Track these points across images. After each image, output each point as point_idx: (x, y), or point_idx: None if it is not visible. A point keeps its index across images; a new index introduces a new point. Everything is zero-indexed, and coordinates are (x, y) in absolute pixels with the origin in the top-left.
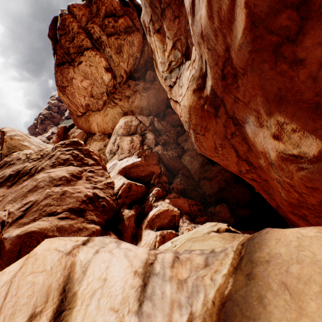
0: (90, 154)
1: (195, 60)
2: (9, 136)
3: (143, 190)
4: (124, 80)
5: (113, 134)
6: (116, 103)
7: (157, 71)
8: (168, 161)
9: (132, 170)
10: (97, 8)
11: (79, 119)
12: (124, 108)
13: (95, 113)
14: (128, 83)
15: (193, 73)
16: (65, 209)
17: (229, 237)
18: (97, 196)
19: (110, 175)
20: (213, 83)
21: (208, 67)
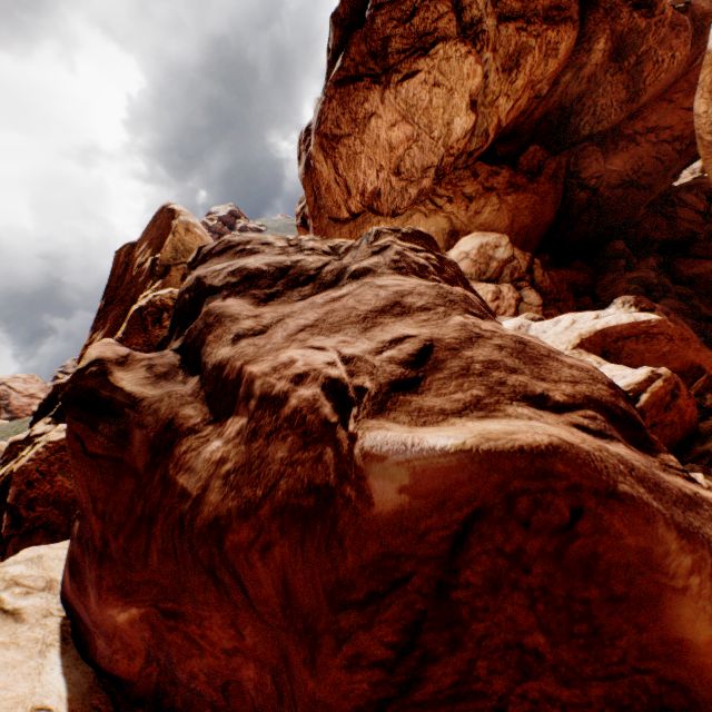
0: (464, 277)
1: None
2: (183, 223)
3: (692, 417)
4: (483, 149)
5: None
6: (440, 206)
7: None
8: None
9: (624, 347)
10: None
11: (335, 231)
12: (453, 222)
13: (381, 220)
14: (473, 167)
15: None
16: (573, 395)
17: None
18: None
19: None
20: None
21: None
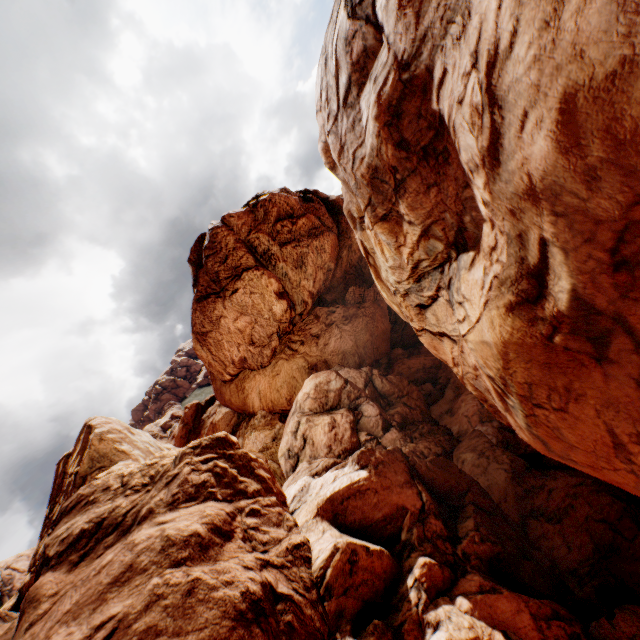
0: (251, 465)
1: (498, 246)
2: (98, 434)
3: (386, 565)
4: (308, 308)
5: (292, 411)
6: (296, 349)
7: (380, 283)
8: (431, 472)
9: (349, 505)
10: (265, 212)
11: (226, 388)
12: (309, 357)
13: (256, 373)
14: (315, 312)
15: (498, 271)
16: None
17: None
18: (271, 593)
19: (296, 519)
20: (578, 283)
21: (557, 251)
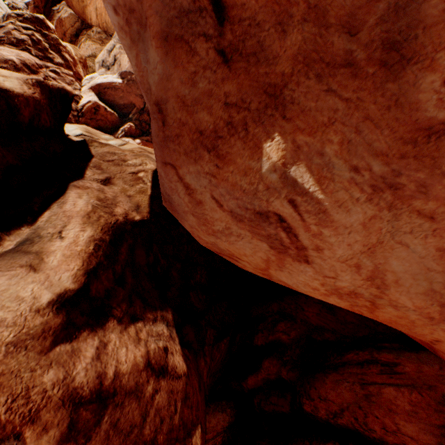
0: (60, 48)
1: None
2: None
3: (114, 120)
4: None
5: (113, 36)
6: None
7: None
8: None
9: (108, 92)
10: None
11: None
12: None
13: None
14: None
15: None
16: None
17: (99, 133)
18: None
19: (82, 89)
20: None
21: None
